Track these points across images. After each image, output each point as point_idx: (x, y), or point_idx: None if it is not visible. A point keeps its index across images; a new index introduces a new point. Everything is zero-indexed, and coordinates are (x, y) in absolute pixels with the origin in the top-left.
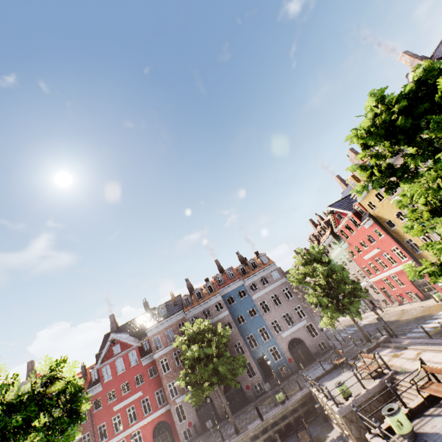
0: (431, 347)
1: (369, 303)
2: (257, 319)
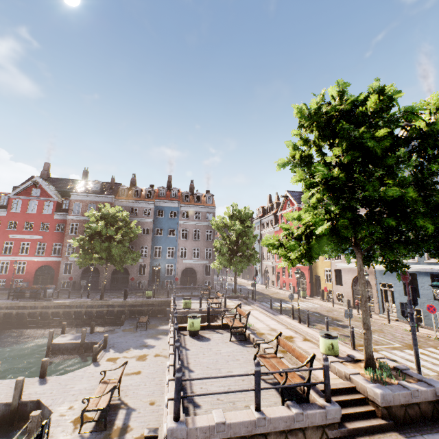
0: (262, 309)
1: (263, 278)
2: (172, 239)
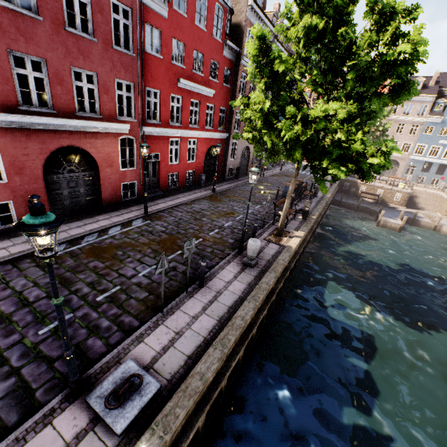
0: None
1: None
2: None
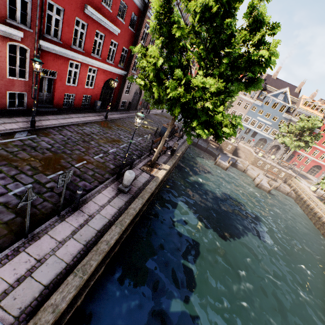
0: None
1: None
2: None
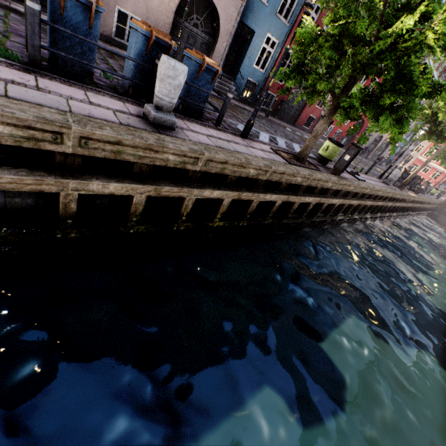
0: None
1: None
2: None
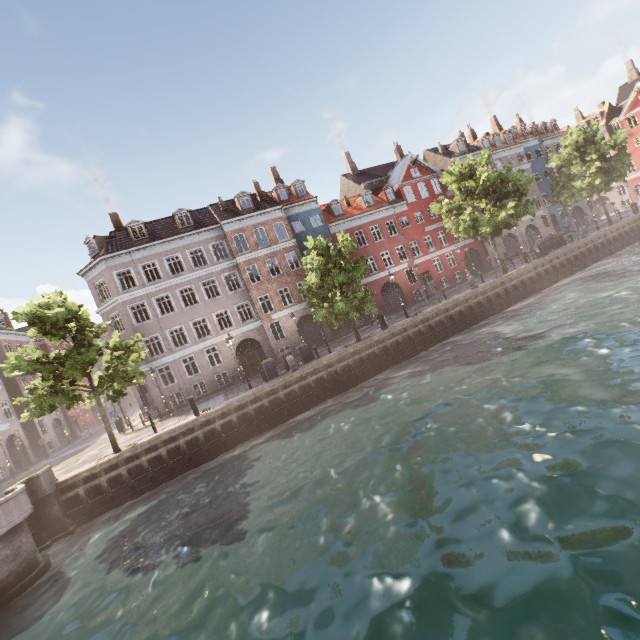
0: None
1: None
2: (550, 181)
